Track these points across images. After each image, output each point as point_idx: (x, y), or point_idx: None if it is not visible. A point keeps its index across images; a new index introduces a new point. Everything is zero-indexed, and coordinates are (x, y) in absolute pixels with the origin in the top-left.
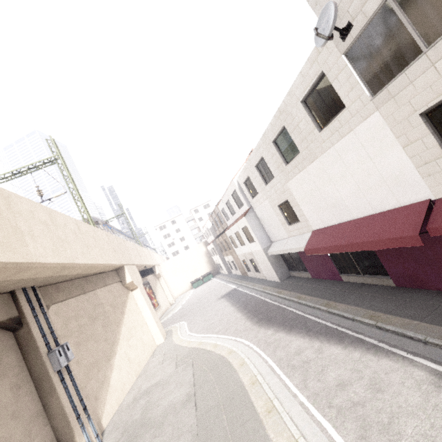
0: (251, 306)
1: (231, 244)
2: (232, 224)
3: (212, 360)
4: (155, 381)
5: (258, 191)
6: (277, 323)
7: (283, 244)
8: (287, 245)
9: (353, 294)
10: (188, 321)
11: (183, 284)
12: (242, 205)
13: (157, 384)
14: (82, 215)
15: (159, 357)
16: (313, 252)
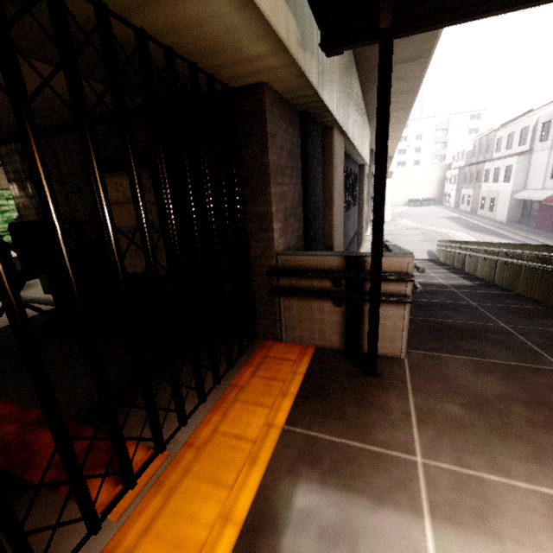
0: (469, 226)
1: (483, 177)
2: (499, 159)
3: (434, 232)
4: (393, 229)
5: (549, 139)
6: (485, 233)
7: (532, 193)
8: (535, 194)
9: (550, 236)
10: (409, 220)
11: (400, 198)
12: (524, 144)
13: (395, 230)
14: None
15: (390, 225)
16: (547, 202)
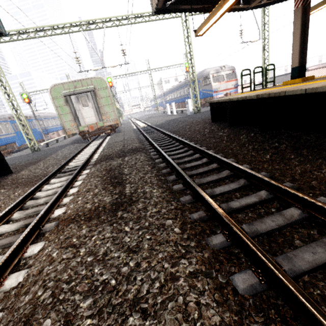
0: None
1: None
2: None
3: None
4: None
5: None
6: None
7: None
8: None
9: None
10: None
11: None
12: None
13: None
14: (263, 66)
15: None
16: None
